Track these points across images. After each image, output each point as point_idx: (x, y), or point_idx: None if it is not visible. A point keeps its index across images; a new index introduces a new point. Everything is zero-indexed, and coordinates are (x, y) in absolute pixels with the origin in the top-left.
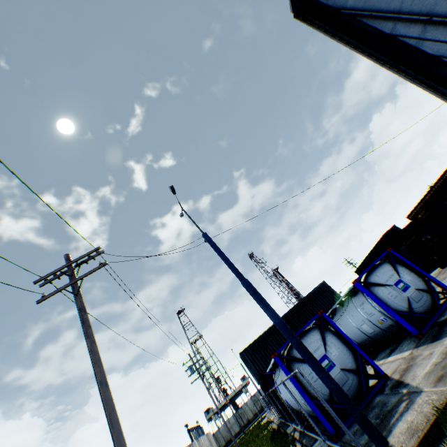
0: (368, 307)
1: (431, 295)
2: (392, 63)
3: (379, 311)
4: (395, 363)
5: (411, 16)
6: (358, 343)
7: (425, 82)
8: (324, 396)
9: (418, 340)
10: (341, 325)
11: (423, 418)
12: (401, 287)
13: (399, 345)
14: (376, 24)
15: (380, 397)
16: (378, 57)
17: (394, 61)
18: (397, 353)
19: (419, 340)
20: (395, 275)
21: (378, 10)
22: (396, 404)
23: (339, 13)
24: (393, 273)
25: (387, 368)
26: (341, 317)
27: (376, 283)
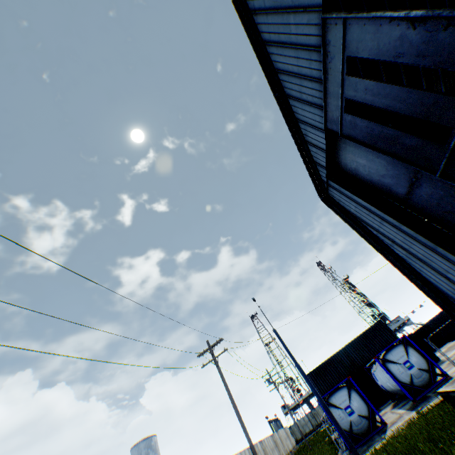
0: (385, 374)
1: (430, 373)
2: (379, 251)
3: (391, 379)
4: (395, 416)
5: (384, 235)
6: (389, 391)
7: (398, 266)
8: (346, 428)
9: (411, 404)
10: (376, 375)
11: (373, 450)
12: (407, 365)
13: (407, 402)
14: (368, 227)
15: (375, 435)
16: (371, 242)
17: (379, 251)
18: (401, 408)
19: (411, 405)
20: (405, 356)
21: (367, 222)
22: (375, 441)
23: (346, 212)
24: (404, 354)
25: (391, 417)
26: (375, 371)
27: (390, 360)
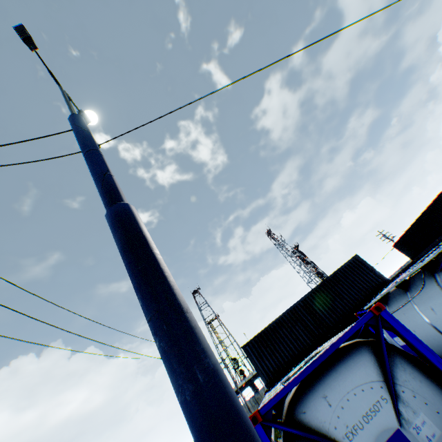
0: None
1: None
2: None
3: None
4: None
5: None
6: None
7: None
8: None
9: None
10: (401, 323)
11: None
12: None
13: None
14: None
15: None
16: None
17: None
18: None
19: None
20: None
21: None
22: None
23: None
24: None
25: None
26: (402, 310)
27: None
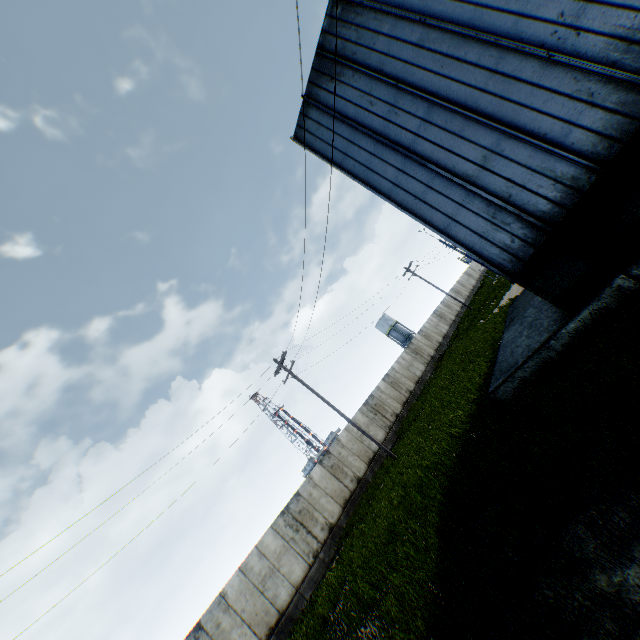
0: None
1: None
2: None
3: None
4: None
5: None
6: None
7: None
8: None
9: None
10: None
11: None
12: None
13: None
14: None
15: None
16: None
17: None
18: None
19: None
20: None
21: None
22: None
23: None
24: None
25: None
26: None
27: None
